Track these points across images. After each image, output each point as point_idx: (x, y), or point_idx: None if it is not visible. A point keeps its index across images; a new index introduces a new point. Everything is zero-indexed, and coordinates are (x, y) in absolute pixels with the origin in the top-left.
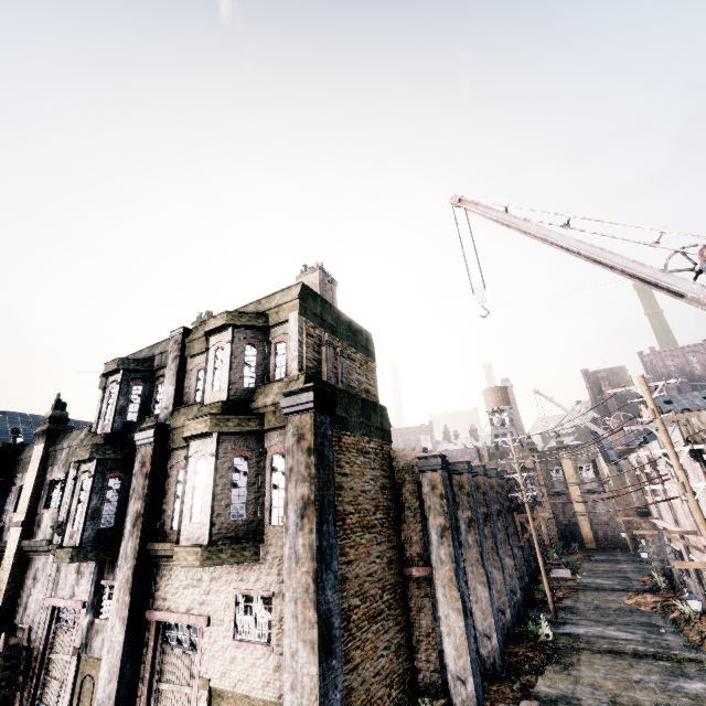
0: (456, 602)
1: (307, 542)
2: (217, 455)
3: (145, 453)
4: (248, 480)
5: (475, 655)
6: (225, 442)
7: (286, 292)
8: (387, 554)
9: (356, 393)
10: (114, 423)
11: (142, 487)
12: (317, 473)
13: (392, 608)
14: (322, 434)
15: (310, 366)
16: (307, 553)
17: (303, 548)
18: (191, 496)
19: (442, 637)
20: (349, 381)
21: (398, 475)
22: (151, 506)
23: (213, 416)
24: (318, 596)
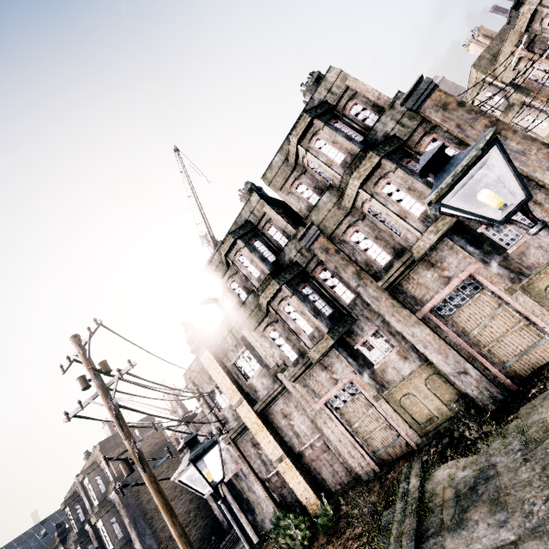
0: (212, 499)
1: (134, 534)
2: (104, 524)
3: (91, 532)
4: (118, 523)
5: None
6: (104, 518)
7: (97, 448)
8: (189, 498)
9: (150, 451)
10: (77, 526)
11: (97, 544)
12: (128, 513)
13: (198, 515)
14: (126, 498)
15: (118, 470)
16: (136, 537)
17: (135, 536)
18: (106, 540)
19: (215, 512)
20: (143, 451)
21: None
22: (104, 547)
23: (95, 514)
24: (143, 546)
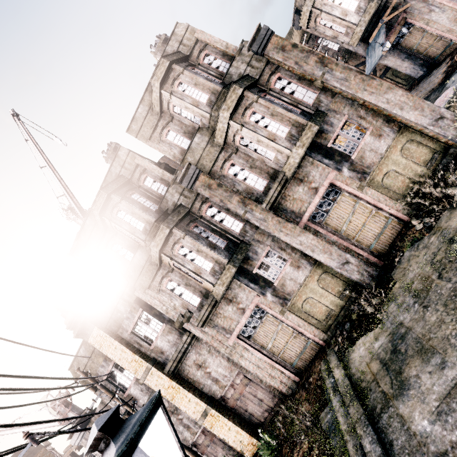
0: None
1: None
2: None
3: None
4: None
5: None
6: None
7: None
8: None
9: None
10: None
11: None
12: None
13: None
14: None
15: None
16: None
17: None
18: None
19: None
20: None
21: None
22: None
23: None
24: None
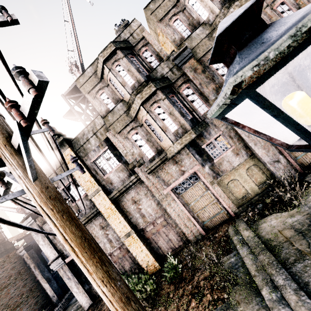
0: (45, 281)
1: None
2: None
3: None
4: None
5: (58, 286)
6: None
7: None
8: (22, 284)
9: None
10: None
11: None
12: None
13: (29, 295)
14: None
15: None
16: None
17: None
18: None
19: (46, 290)
20: None
21: (22, 257)
22: None
23: None
24: None
